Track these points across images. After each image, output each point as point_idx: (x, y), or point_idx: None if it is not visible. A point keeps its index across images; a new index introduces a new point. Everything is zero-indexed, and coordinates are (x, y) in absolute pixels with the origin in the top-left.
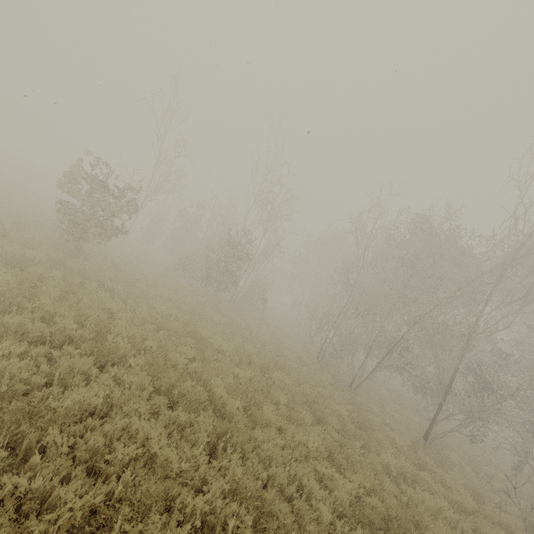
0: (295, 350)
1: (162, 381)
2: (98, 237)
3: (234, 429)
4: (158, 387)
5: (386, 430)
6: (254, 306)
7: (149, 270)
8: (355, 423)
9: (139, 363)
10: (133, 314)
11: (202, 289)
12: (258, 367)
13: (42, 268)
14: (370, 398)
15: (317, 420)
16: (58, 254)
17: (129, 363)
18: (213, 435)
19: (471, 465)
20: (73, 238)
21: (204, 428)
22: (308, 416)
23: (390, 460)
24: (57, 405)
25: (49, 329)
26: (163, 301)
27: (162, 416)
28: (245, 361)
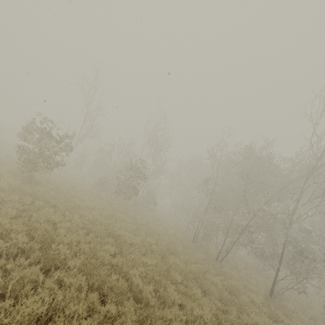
0: (178, 236)
1: (94, 279)
2: (45, 168)
3: (152, 315)
4: (91, 284)
5: (246, 291)
6: (148, 207)
7: (79, 188)
8: (227, 290)
9: (76, 265)
10: (69, 224)
11: (114, 198)
12: (158, 254)
13: (3, 194)
14: (230, 267)
15: (203, 292)
16: (16, 182)
17: (68, 265)
18: (136, 323)
19: (301, 310)
20: (27, 170)
21: (129, 318)
22: (198, 291)
23: (257, 318)
24: (8, 321)
25: (5, 245)
26: (90, 210)
27: (96, 314)
28: (149, 251)
